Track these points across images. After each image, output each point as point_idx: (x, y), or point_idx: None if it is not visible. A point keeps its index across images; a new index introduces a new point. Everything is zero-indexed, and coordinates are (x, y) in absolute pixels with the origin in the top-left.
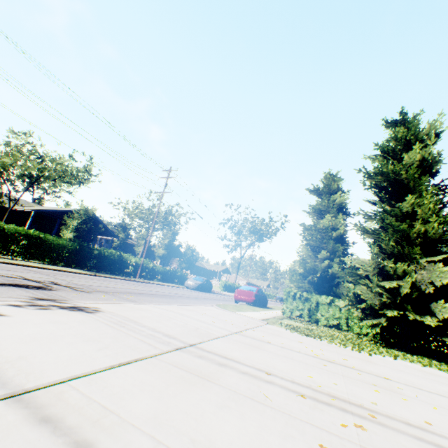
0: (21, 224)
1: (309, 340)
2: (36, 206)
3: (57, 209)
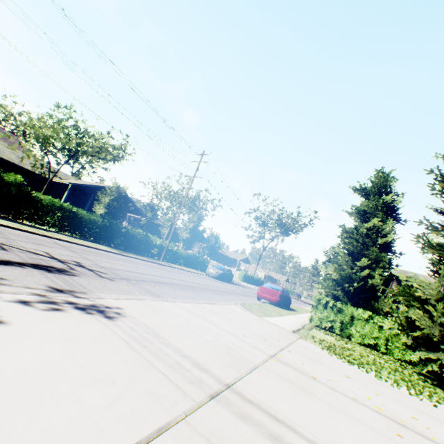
0: (59, 195)
1: (355, 372)
2: (74, 179)
3: (91, 184)
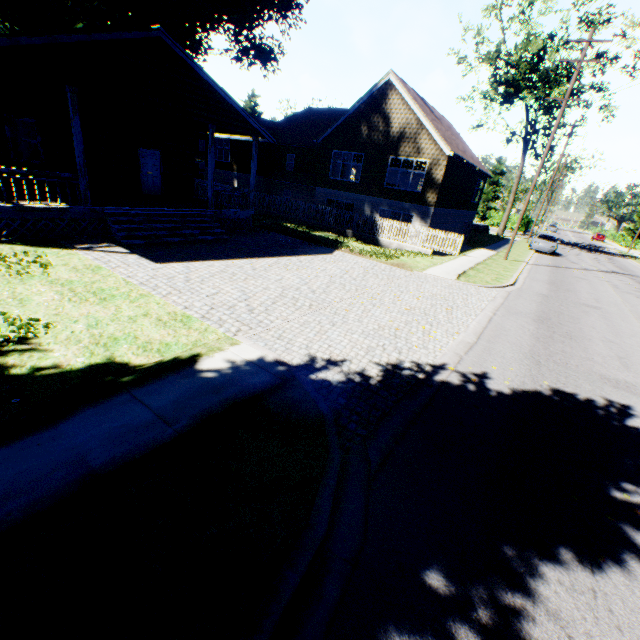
0: None
1: None
2: None
3: None
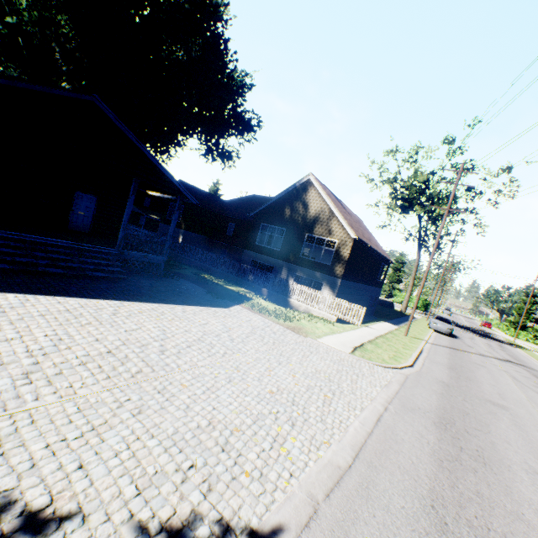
0: None
1: (525, 342)
2: None
3: None
